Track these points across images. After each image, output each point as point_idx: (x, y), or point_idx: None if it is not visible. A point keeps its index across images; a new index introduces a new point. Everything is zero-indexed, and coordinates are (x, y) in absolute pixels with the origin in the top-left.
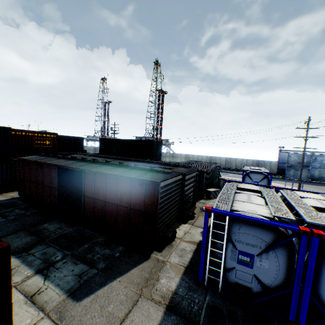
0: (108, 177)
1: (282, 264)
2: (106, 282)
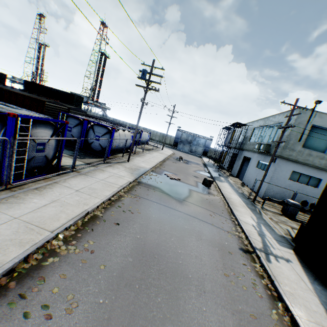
0: (20, 95)
1: (80, 131)
2: None
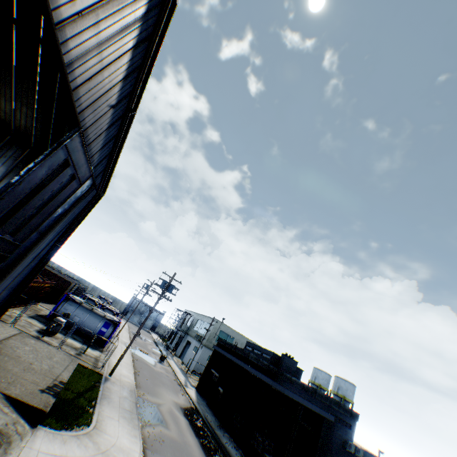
0: (52, 273)
1: None
2: (44, 303)
